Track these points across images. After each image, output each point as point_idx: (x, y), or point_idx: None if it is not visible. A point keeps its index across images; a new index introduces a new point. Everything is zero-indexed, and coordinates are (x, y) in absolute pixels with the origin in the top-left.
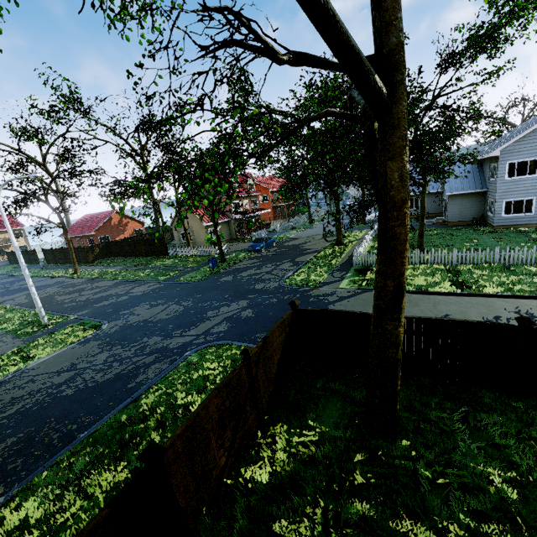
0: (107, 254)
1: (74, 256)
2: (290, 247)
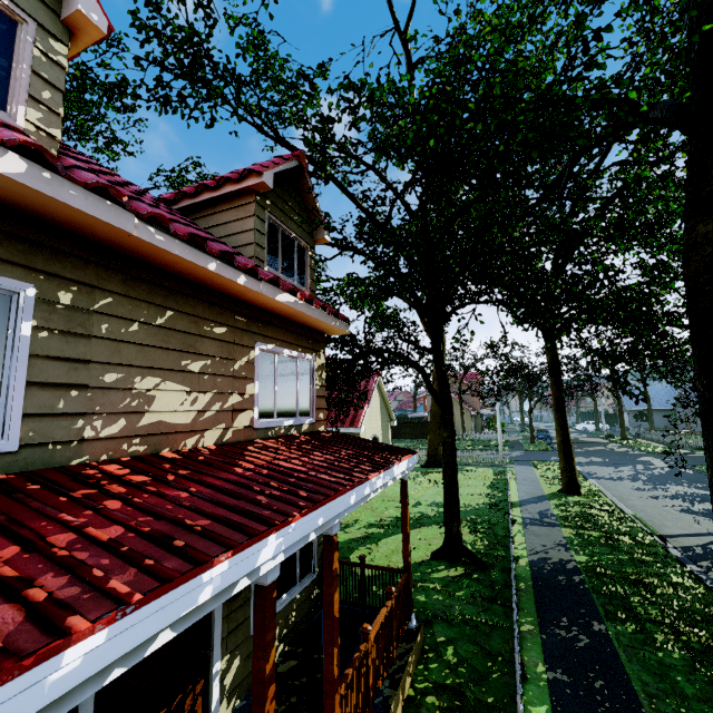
0: None
1: None
2: (572, 440)
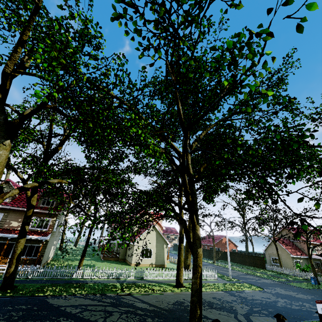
0: (223, 258)
1: (214, 253)
2: None
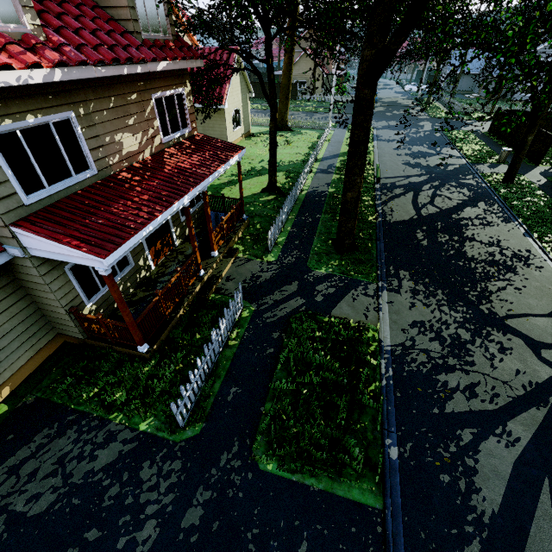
0: None
1: None
2: (392, 103)
